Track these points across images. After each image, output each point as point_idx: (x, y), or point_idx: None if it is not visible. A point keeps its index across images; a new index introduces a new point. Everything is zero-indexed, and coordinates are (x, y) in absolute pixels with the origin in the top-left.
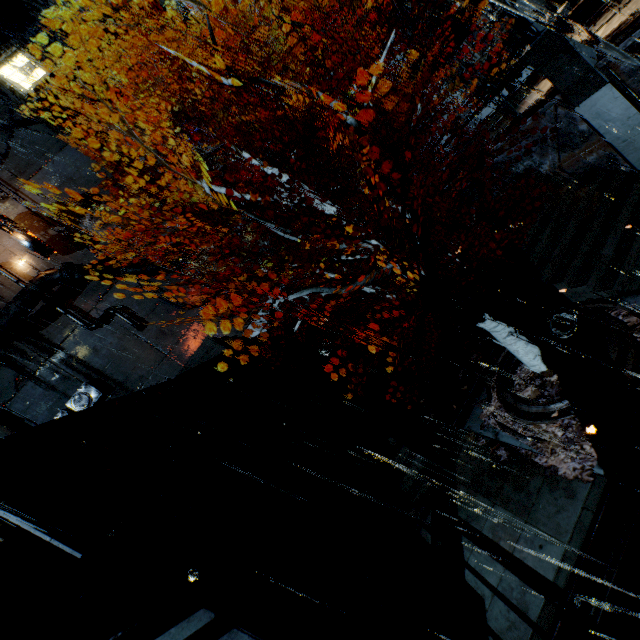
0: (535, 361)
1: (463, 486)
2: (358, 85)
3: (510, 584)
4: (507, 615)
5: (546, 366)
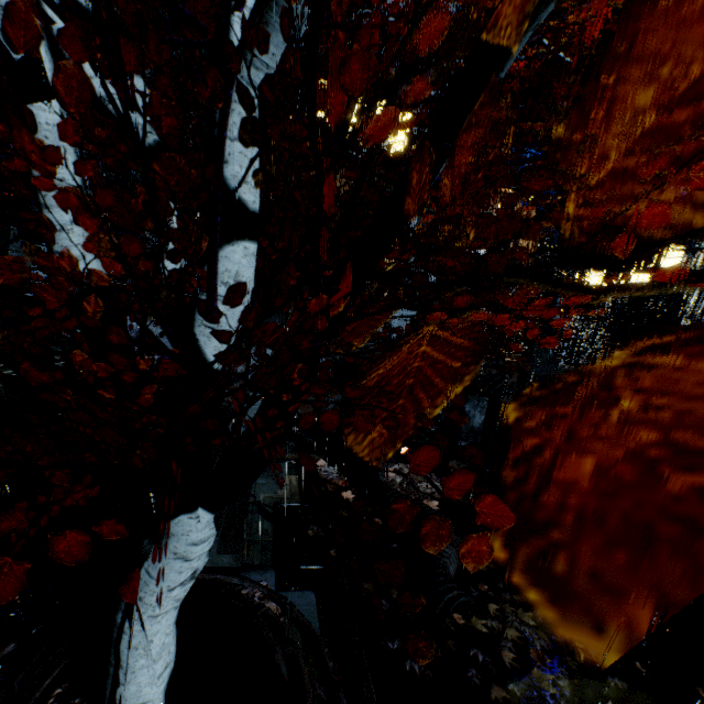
0: (159, 684)
1: None
2: None
3: None
4: None
5: (165, 703)
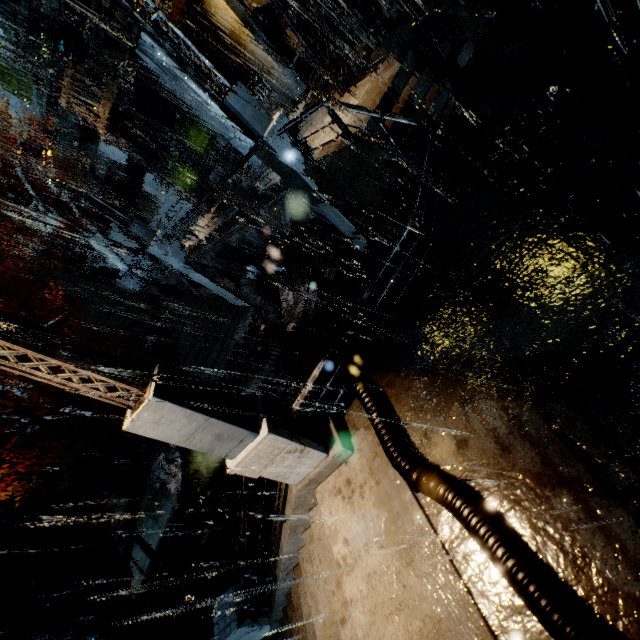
0: None
1: (142, 510)
2: (73, 170)
3: (143, 559)
4: (138, 575)
5: None
